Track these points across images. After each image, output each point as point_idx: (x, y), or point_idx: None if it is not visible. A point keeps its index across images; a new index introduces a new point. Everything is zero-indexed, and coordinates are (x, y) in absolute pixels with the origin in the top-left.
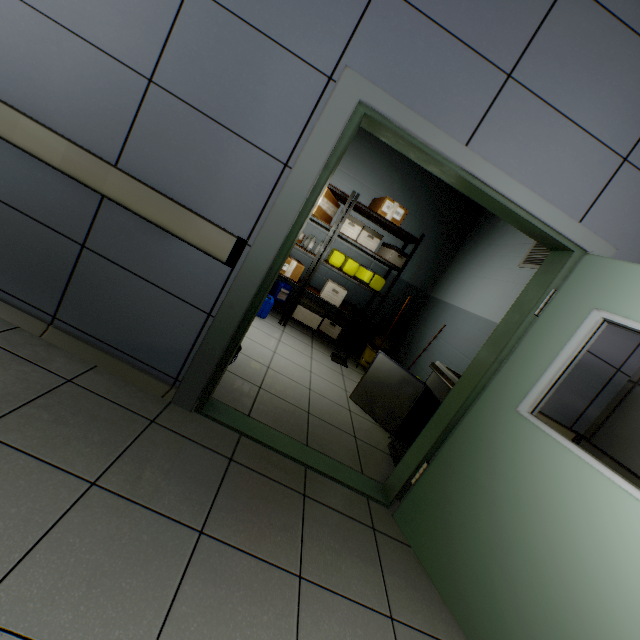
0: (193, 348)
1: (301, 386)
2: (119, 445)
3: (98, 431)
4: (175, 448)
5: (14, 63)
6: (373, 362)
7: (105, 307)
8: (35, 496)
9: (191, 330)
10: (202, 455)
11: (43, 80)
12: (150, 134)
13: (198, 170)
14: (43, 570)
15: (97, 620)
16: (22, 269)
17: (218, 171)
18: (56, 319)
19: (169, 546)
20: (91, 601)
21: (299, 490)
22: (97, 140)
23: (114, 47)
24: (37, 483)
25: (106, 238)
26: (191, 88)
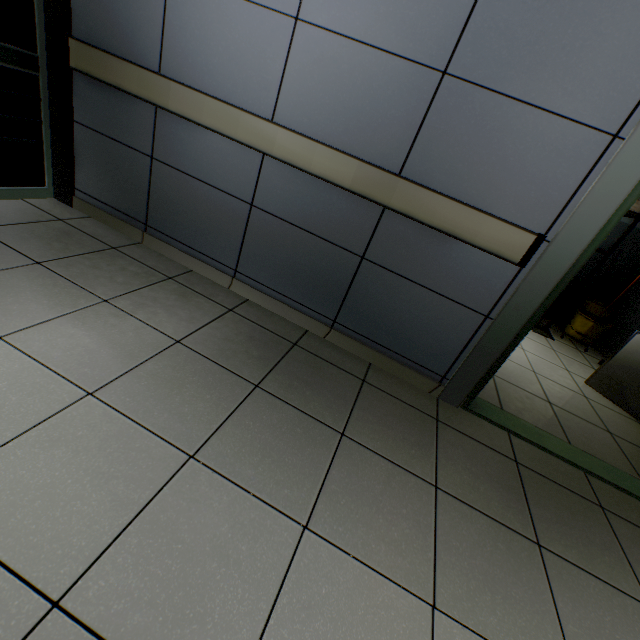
0: (464, 349)
1: (524, 369)
2: (429, 446)
3: (408, 432)
4: (468, 449)
5: (308, 93)
6: (625, 344)
7: (379, 312)
8: (408, 498)
9: (464, 332)
10: (491, 457)
11: (333, 103)
12: (438, 134)
13: (491, 164)
14: (453, 571)
15: (514, 627)
16: (309, 282)
17: (516, 161)
18: (335, 323)
19: (522, 557)
20: (500, 607)
21: (593, 500)
22: (381, 152)
23: (405, 46)
24: (402, 485)
25: (384, 248)
26: (493, 68)
